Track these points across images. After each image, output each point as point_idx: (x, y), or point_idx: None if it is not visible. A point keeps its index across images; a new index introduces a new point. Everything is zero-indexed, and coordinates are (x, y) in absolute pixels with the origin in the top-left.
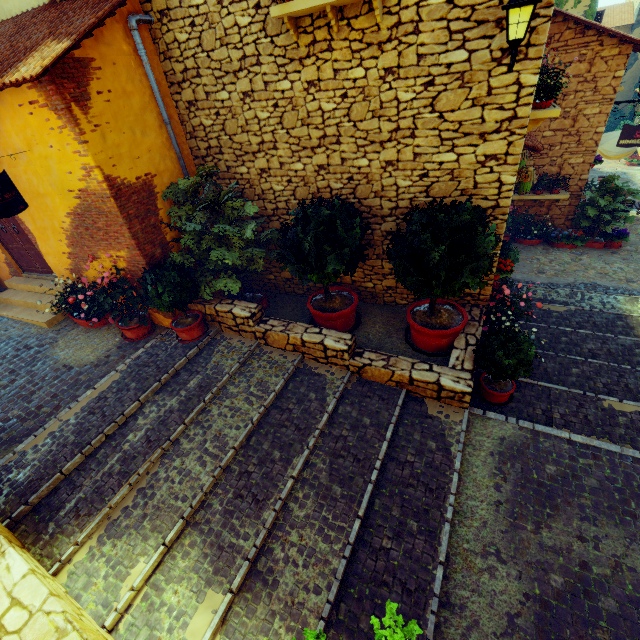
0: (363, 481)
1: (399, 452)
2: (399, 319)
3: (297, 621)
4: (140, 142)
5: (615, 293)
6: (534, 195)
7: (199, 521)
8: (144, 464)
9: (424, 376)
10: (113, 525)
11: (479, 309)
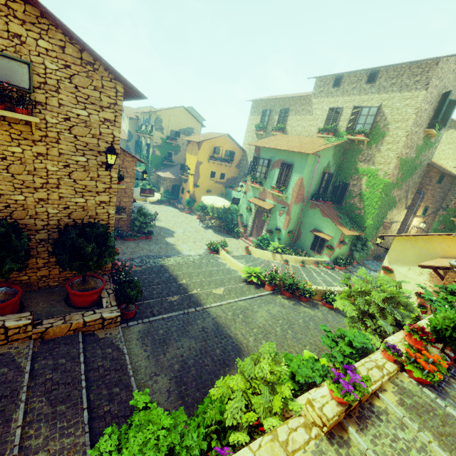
0: (78, 391)
1: (92, 365)
2: (57, 295)
3: None
4: None
5: (157, 258)
6: None
7: None
8: None
9: (93, 317)
10: None
11: (107, 275)
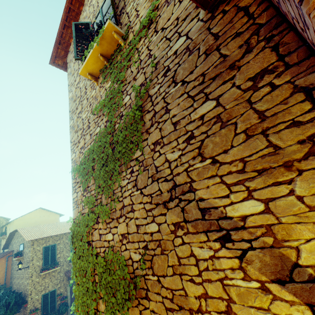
0: None
1: None
2: None
3: None
4: None
5: None
6: None
7: None
8: None
9: None
10: None
11: None
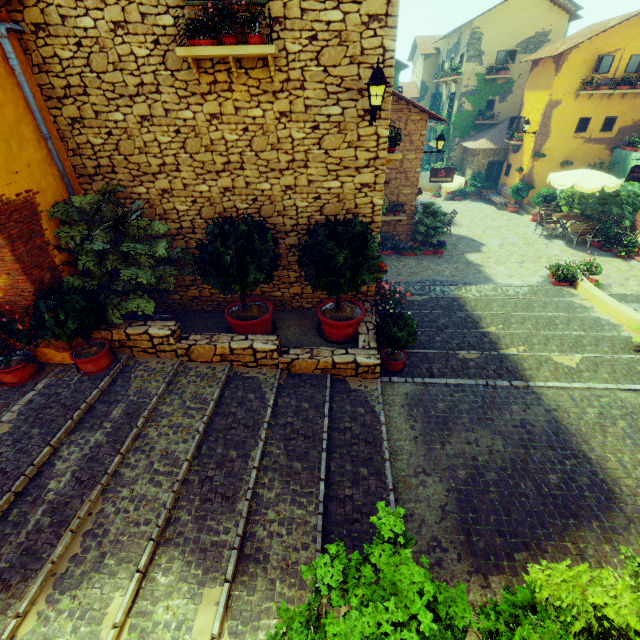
0: (317, 452)
1: (338, 423)
2: (309, 320)
3: (296, 577)
4: (17, 156)
5: (447, 284)
6: (384, 217)
7: (170, 537)
8: (84, 506)
9: (344, 358)
10: (63, 579)
11: (369, 303)
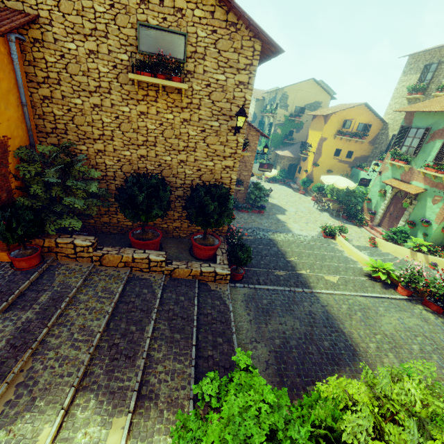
0: (190, 327)
1: (203, 310)
2: (184, 244)
3: (177, 407)
4: (3, 113)
5: (267, 231)
6: None
7: (87, 385)
8: (18, 364)
9: (208, 269)
10: None
11: (223, 237)
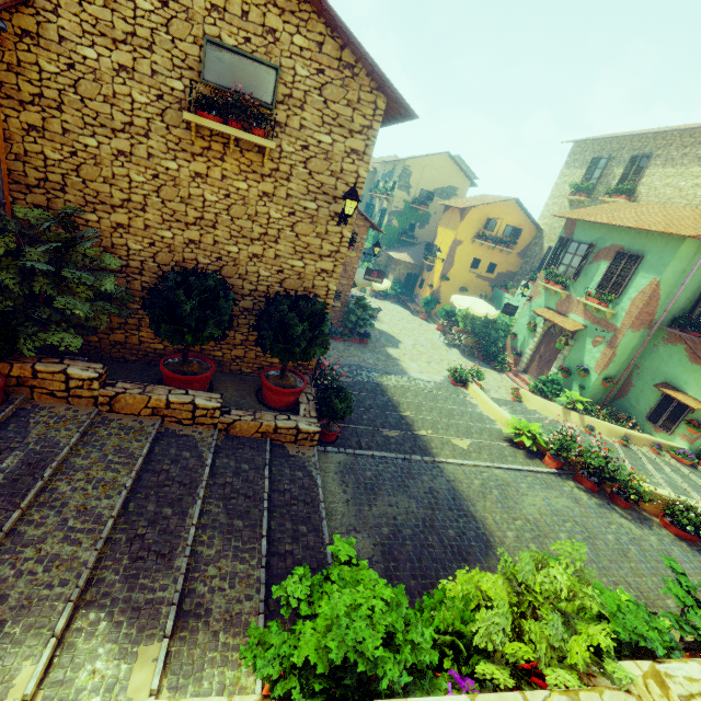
0: (259, 510)
1: (278, 485)
2: (248, 385)
3: (240, 626)
4: None
5: (372, 371)
6: None
7: (93, 599)
8: None
9: (287, 424)
10: None
11: (309, 376)
